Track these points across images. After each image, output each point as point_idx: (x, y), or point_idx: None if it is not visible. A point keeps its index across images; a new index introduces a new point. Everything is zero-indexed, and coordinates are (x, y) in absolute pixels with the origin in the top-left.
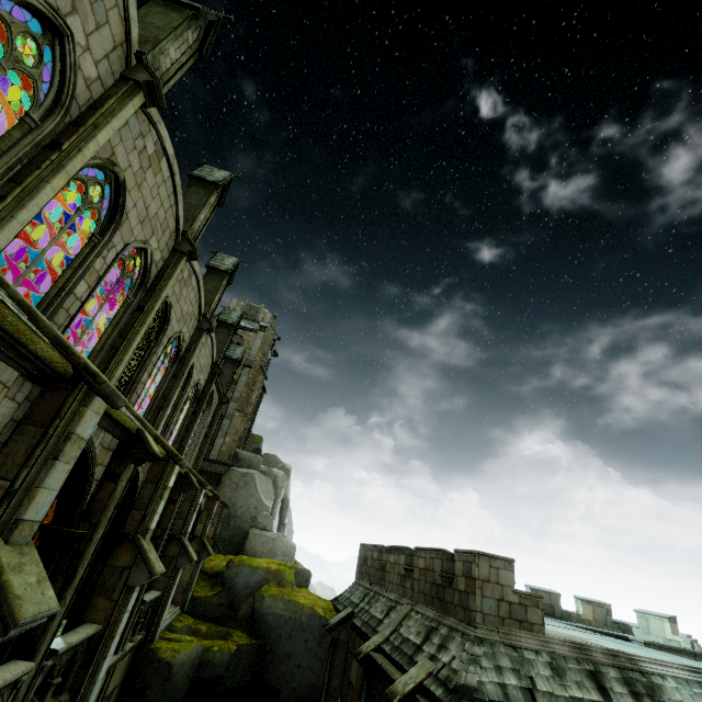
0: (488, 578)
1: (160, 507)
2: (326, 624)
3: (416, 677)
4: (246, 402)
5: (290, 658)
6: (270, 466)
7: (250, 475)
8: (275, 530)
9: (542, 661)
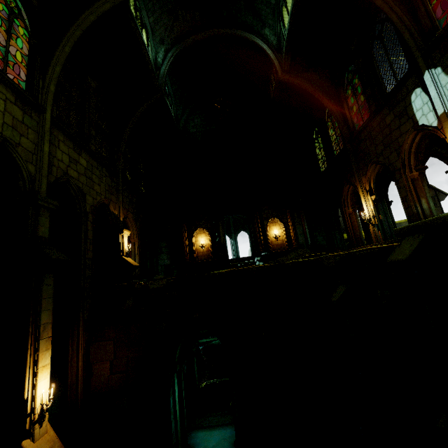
0: None
1: None
2: None
3: None
4: None
5: None
6: None
7: None
8: None
9: None
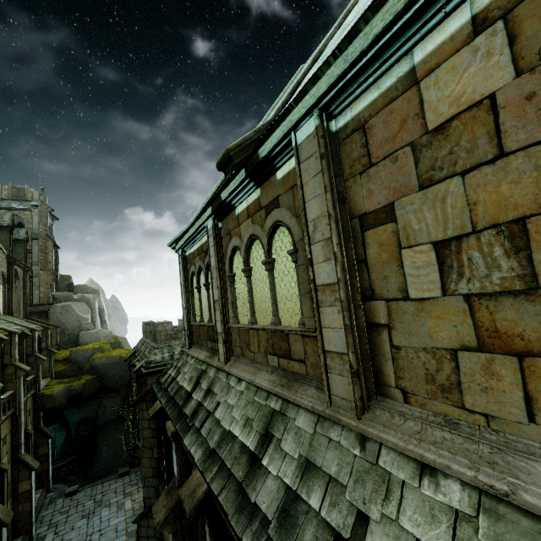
0: (162, 330)
1: (17, 350)
2: (124, 359)
3: (141, 364)
4: (45, 262)
5: (115, 376)
6: (83, 292)
7: (68, 306)
8: (100, 326)
9: (179, 347)
